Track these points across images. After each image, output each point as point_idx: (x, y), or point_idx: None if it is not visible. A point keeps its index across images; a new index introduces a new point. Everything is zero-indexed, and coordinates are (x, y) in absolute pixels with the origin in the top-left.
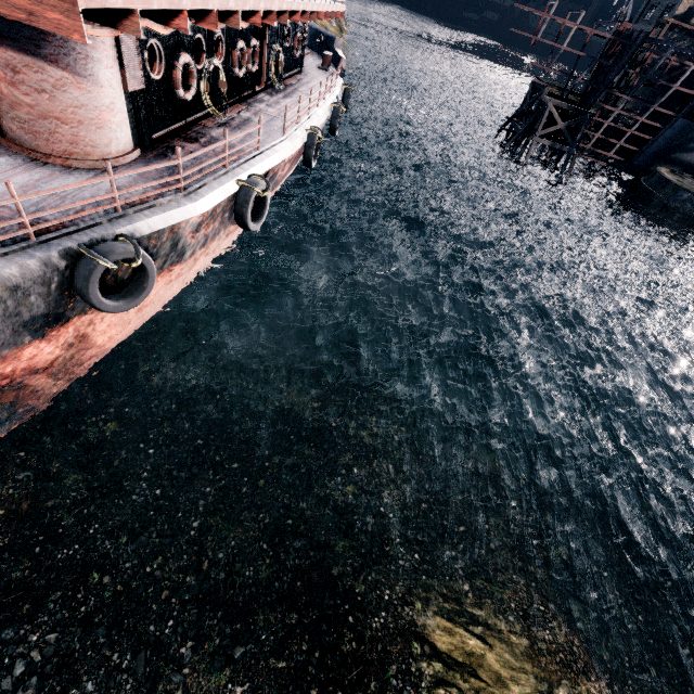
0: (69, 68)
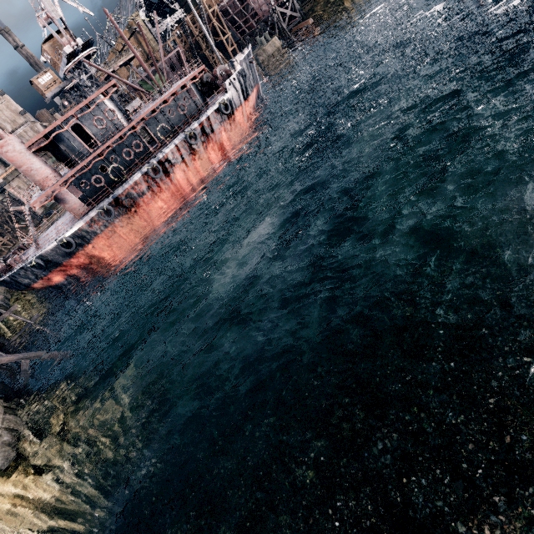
0: (63, 202)
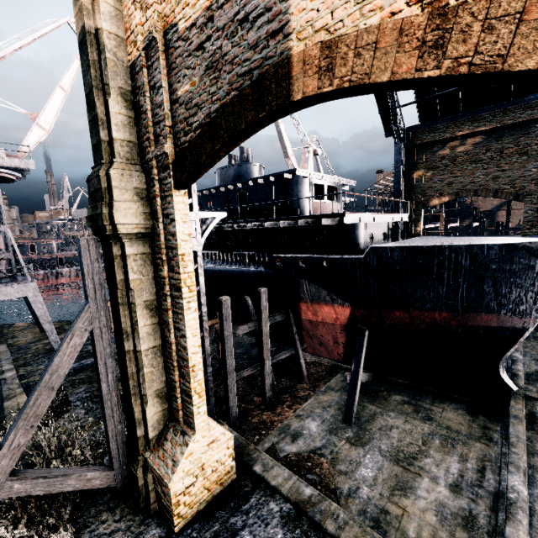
0: None
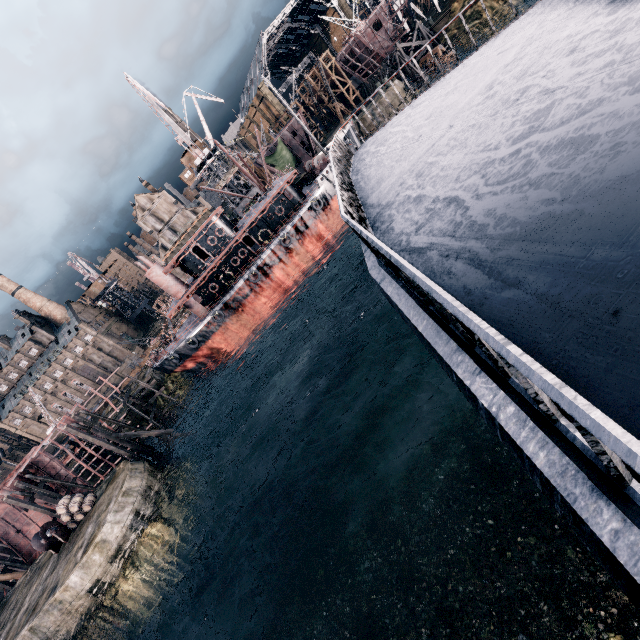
0: (190, 308)
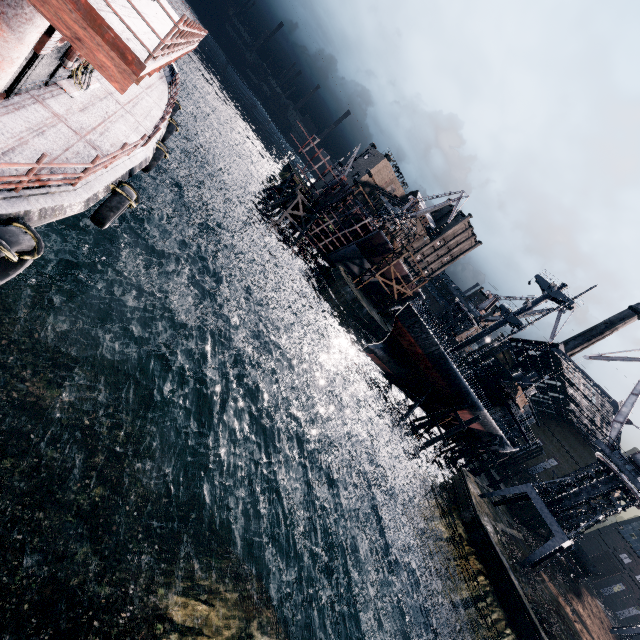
0: (3, 15)
